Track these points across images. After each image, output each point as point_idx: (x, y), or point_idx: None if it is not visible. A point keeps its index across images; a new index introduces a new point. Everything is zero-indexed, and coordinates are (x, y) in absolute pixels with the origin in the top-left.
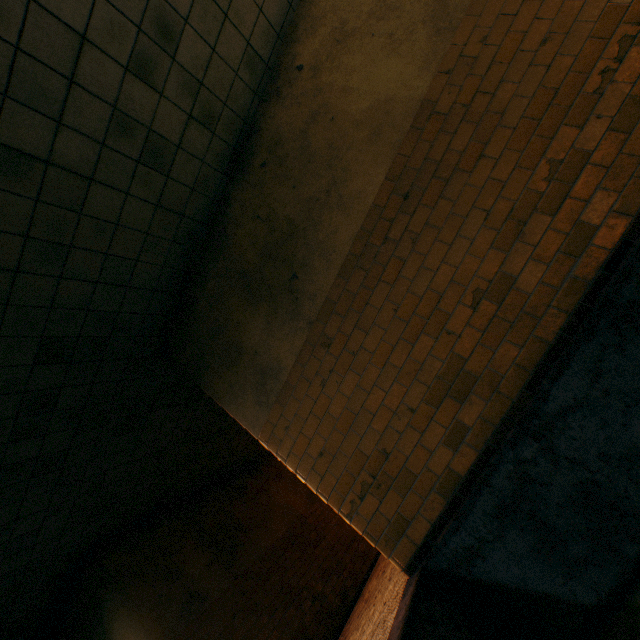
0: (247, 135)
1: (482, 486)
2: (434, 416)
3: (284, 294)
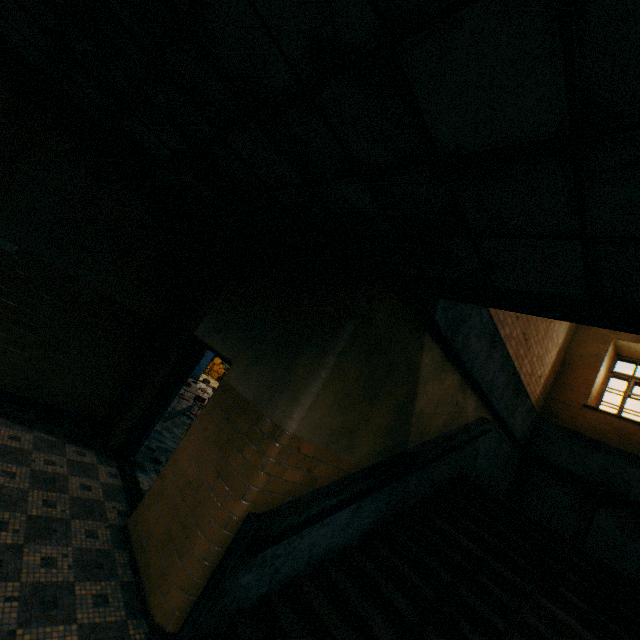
0: None
1: None
2: None
3: None
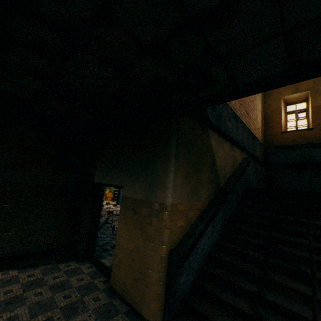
0: None
1: None
2: None
3: None
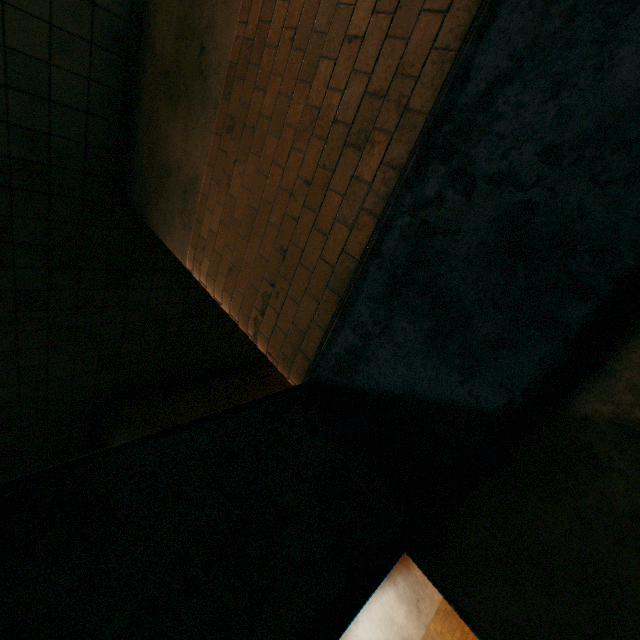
0: None
1: (371, 260)
2: (331, 183)
3: (195, 80)
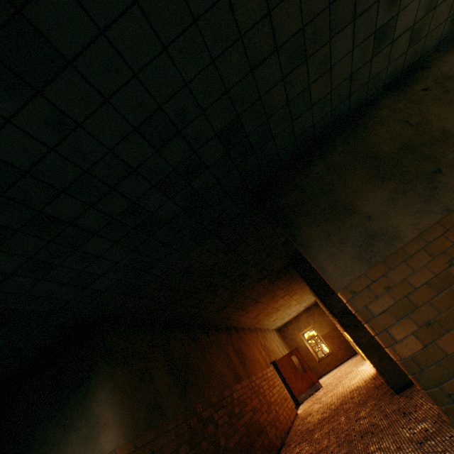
0: (413, 68)
1: None
2: None
3: (420, 181)
